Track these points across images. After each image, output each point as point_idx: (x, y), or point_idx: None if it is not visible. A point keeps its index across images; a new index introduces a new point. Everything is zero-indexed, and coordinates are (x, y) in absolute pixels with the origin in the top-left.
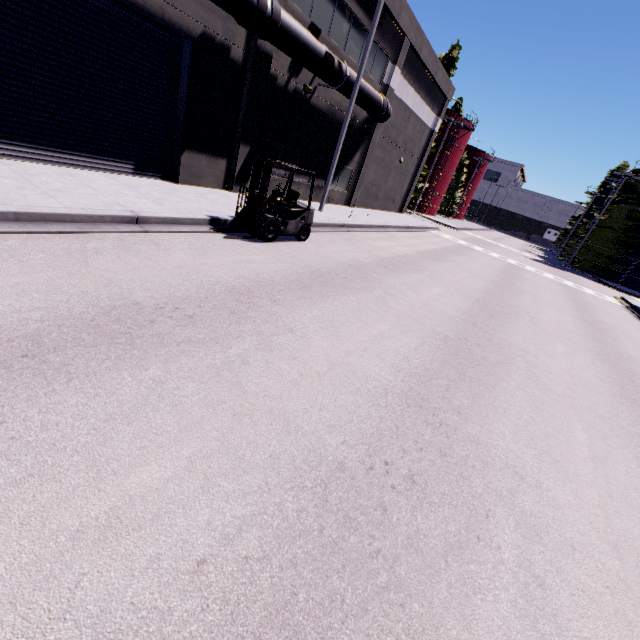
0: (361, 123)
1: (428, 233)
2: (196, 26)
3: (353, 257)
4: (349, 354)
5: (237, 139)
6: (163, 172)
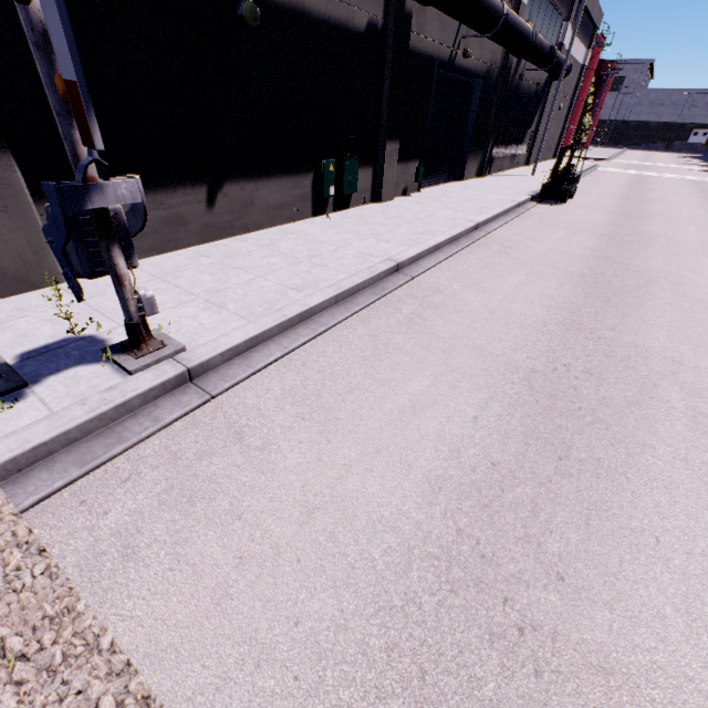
0: (541, 87)
1: (599, 172)
2: (485, 67)
3: (609, 201)
4: (700, 238)
5: (487, 136)
6: (454, 176)
